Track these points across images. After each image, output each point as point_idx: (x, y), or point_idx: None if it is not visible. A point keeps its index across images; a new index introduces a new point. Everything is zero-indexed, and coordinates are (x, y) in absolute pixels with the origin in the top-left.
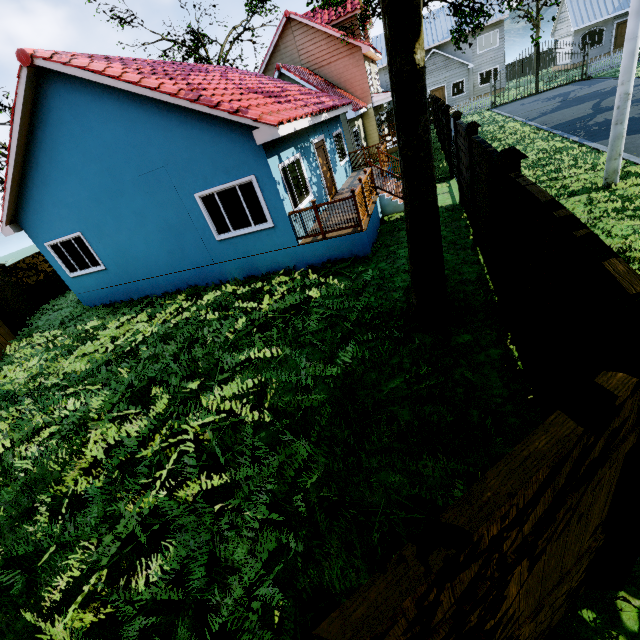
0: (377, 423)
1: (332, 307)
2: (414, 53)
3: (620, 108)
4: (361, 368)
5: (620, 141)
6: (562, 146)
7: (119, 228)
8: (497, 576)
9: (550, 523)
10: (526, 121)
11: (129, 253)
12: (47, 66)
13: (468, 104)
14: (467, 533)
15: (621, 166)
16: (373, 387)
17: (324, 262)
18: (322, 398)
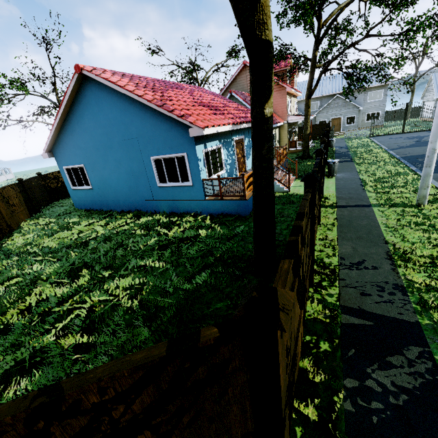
0: (196, 329)
1: (209, 244)
2: (264, 109)
3: (429, 157)
4: (204, 289)
5: (428, 178)
6: (402, 171)
7: (105, 167)
8: (109, 432)
9: (160, 411)
10: (388, 149)
11: (107, 182)
12: (88, 75)
13: (354, 131)
14: (63, 392)
15: (434, 193)
16: (206, 304)
17: (219, 214)
18: (172, 303)
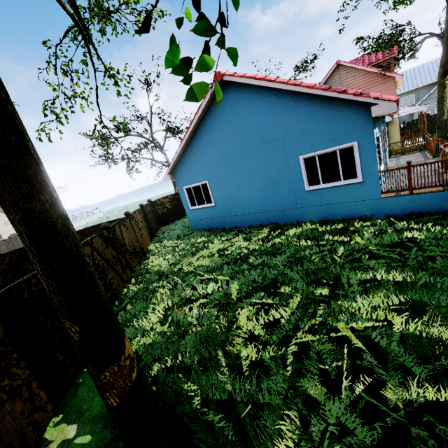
0: None
1: None
2: None
3: None
4: None
5: None
6: None
7: (234, 179)
8: None
9: None
10: None
11: (234, 196)
12: (229, 79)
13: None
14: None
15: None
16: None
17: (405, 214)
18: None
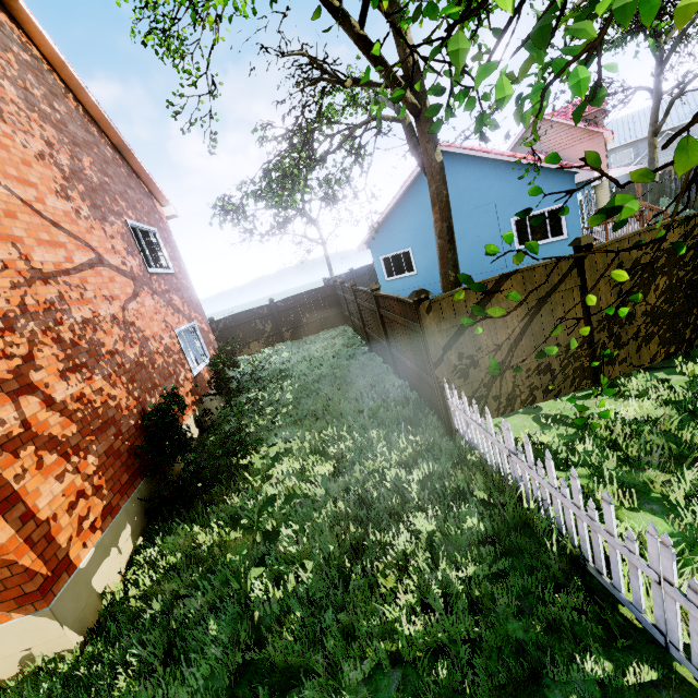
0: None
1: None
2: None
3: None
4: None
5: None
6: None
7: None
8: None
9: None
10: None
11: None
12: (446, 150)
13: None
14: None
15: None
16: None
17: None
18: None
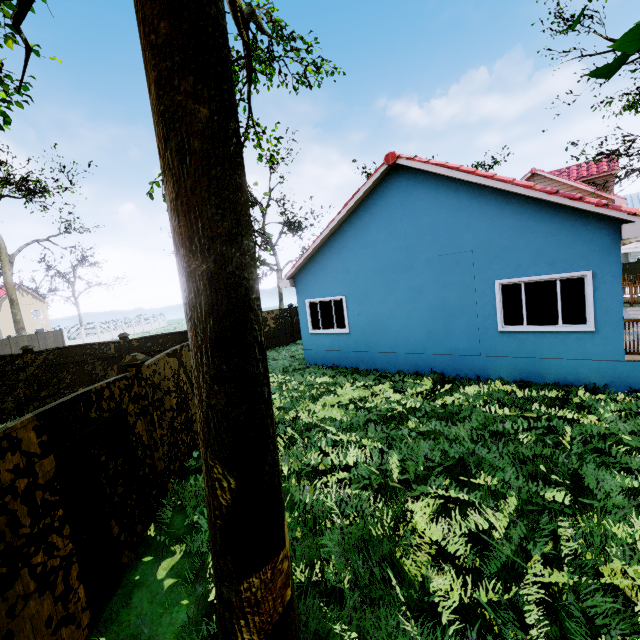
0: None
1: None
2: None
3: None
4: None
5: None
6: None
7: (386, 299)
8: None
9: None
10: None
11: (382, 324)
12: (406, 164)
13: None
14: None
15: None
16: None
17: None
18: None
